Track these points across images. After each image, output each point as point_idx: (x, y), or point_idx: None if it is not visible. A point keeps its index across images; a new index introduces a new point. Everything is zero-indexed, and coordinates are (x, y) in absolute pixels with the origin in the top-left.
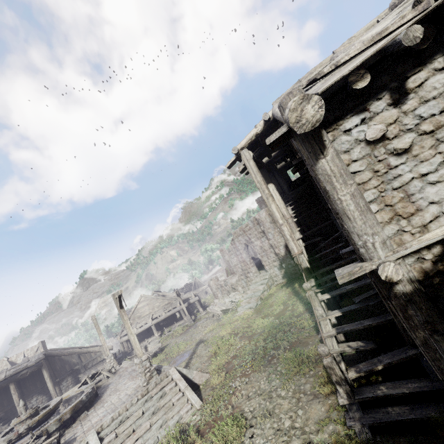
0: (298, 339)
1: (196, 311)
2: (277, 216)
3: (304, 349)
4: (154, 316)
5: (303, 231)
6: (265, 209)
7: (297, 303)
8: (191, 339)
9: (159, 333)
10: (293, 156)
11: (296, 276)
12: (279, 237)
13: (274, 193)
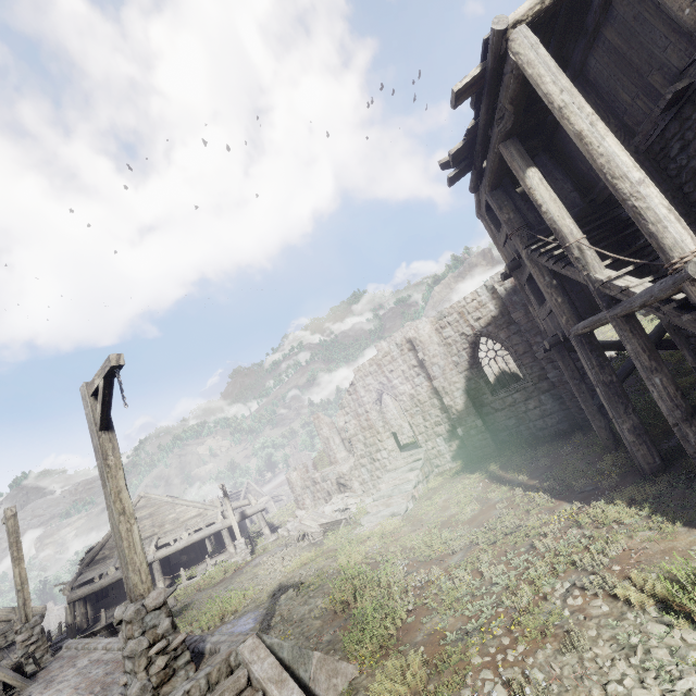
0: (629, 546)
1: (254, 535)
2: (624, 163)
3: (695, 564)
4: (162, 541)
5: (573, 305)
6: (429, 320)
7: (519, 493)
8: (254, 586)
9: (167, 582)
10: (549, 157)
11: (486, 452)
12: (455, 372)
13: (543, 185)
